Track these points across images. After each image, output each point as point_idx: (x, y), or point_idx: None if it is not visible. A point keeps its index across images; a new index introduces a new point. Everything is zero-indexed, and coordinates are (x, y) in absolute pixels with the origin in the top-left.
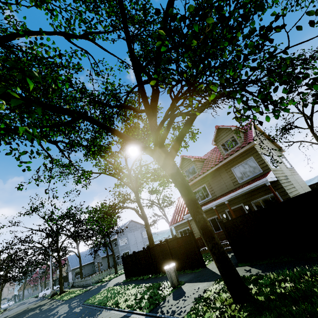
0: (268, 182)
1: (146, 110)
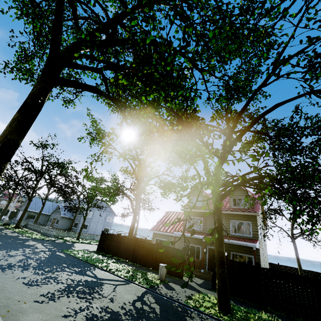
0: (255, 247)
1: (220, 158)
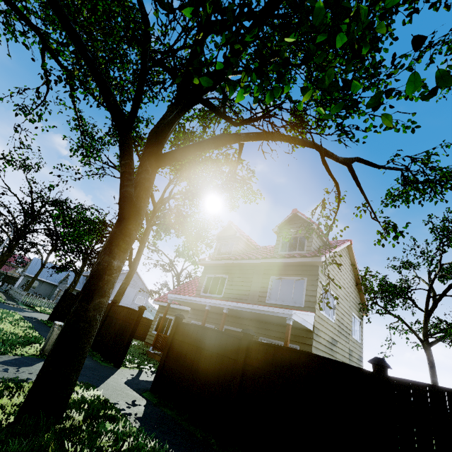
0: (292, 319)
1: (182, 82)
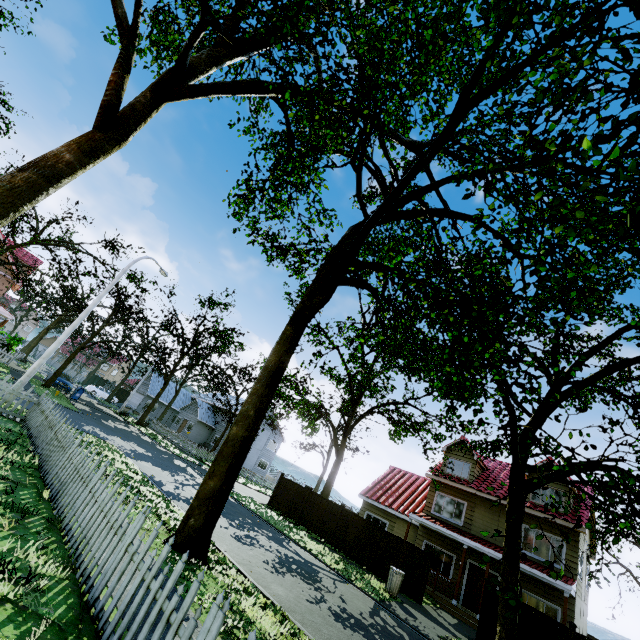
0: (569, 593)
1: (534, 420)
